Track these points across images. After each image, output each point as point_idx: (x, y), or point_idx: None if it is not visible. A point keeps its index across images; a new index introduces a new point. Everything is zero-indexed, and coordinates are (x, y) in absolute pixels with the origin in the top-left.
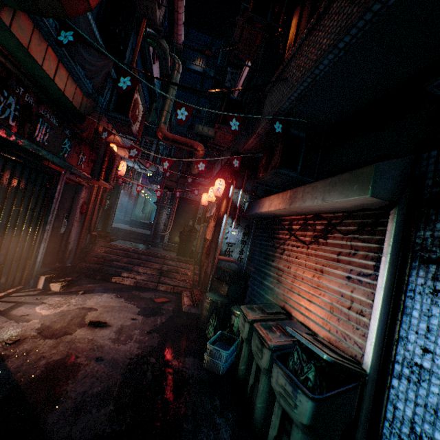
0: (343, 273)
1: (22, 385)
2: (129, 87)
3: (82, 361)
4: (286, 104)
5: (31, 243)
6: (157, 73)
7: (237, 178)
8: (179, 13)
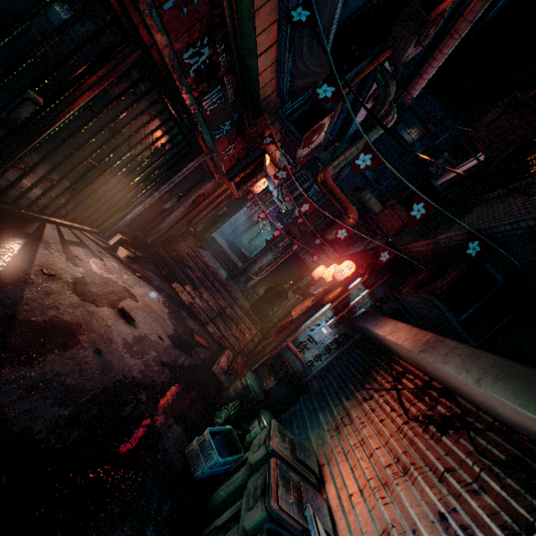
0: (438, 502)
1: (19, 319)
2: (326, 99)
3: (83, 340)
4: (506, 226)
5: (132, 198)
6: (362, 115)
7: (372, 274)
8: (431, 65)
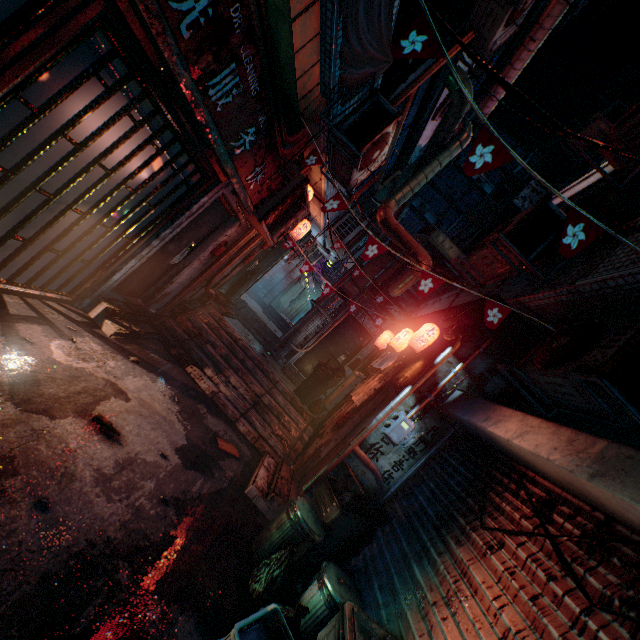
0: None
1: None
2: (413, 54)
3: (12, 487)
4: None
5: (120, 250)
6: (426, 137)
7: (466, 340)
8: (513, 68)
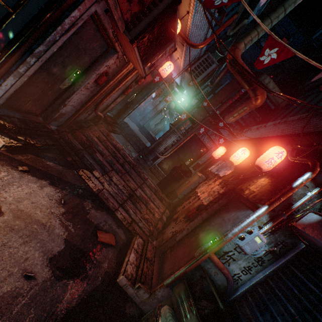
0: None
1: None
2: None
3: None
4: None
5: None
6: None
7: None
8: None
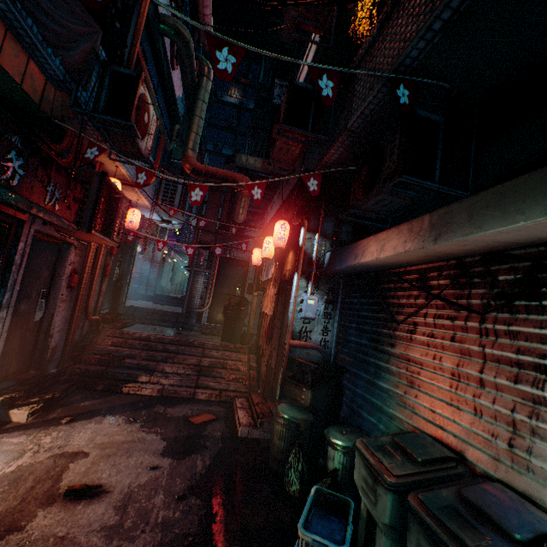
0: None
1: None
2: None
3: None
4: (419, 45)
5: None
6: (178, 87)
7: (309, 216)
8: None
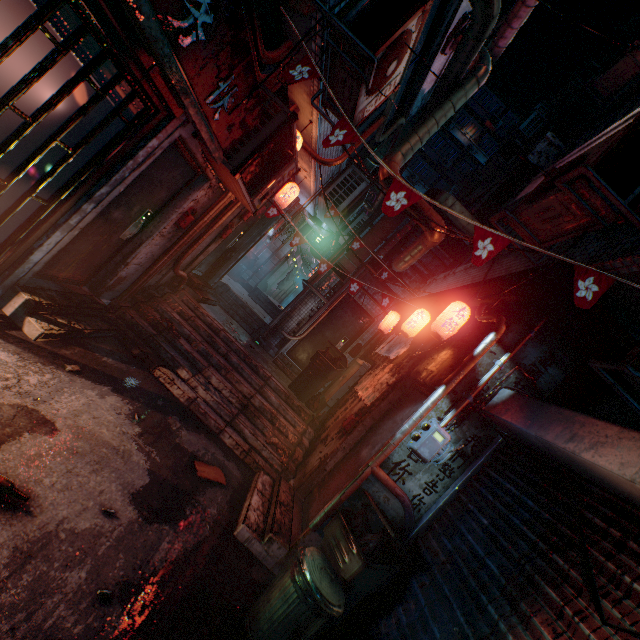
0: None
1: None
2: None
3: None
4: None
5: (33, 217)
6: (431, 79)
7: (513, 323)
8: None
